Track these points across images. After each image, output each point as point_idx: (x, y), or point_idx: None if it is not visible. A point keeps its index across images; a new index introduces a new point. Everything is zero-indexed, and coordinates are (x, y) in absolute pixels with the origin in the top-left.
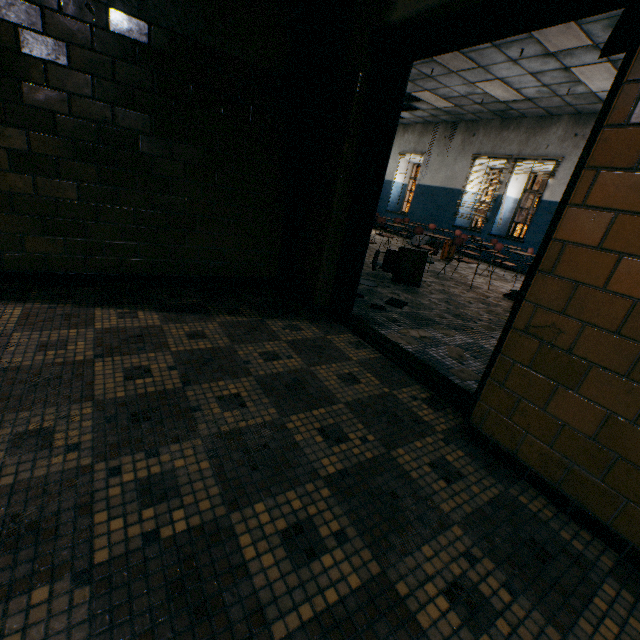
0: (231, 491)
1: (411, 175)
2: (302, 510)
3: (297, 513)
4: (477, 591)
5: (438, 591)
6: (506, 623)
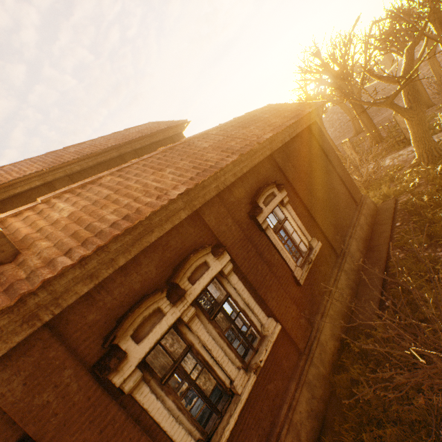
0: None
1: (277, 218)
2: None
3: None
4: None
5: None
6: None
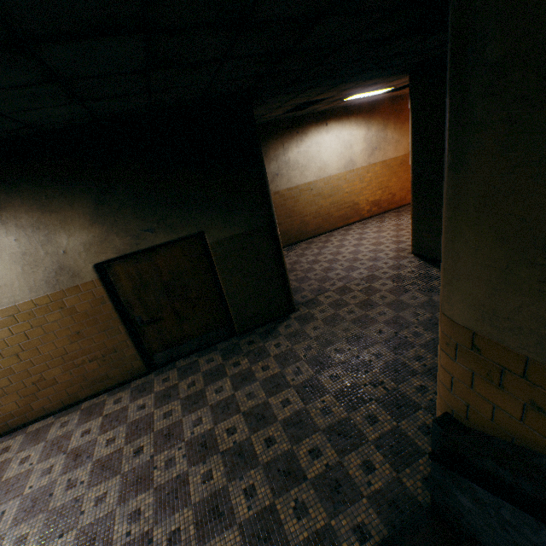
0: (423, 345)
1: None
2: (427, 357)
3: (425, 357)
4: (425, 392)
5: (421, 383)
6: (420, 396)
